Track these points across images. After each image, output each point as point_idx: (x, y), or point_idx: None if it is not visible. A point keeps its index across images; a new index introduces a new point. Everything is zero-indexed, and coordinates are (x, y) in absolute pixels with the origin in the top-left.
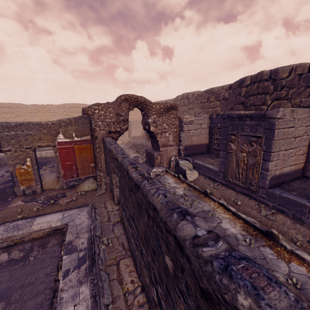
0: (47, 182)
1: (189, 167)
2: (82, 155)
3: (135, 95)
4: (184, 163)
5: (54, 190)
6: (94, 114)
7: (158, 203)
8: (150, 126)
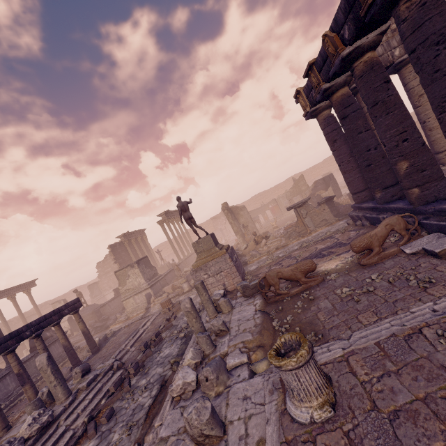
0: None
1: None
2: None
3: None
4: None
5: None
6: None
7: None
8: None
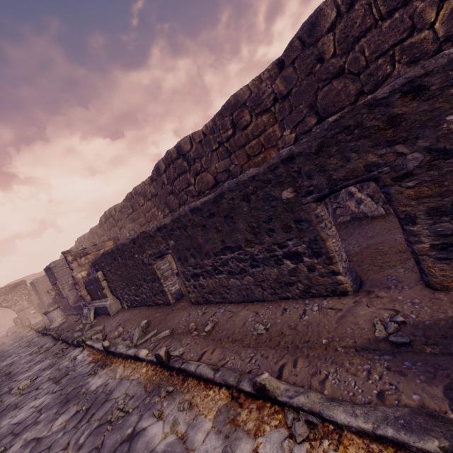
0: None
1: (38, 316)
2: None
3: None
4: (33, 315)
5: None
6: None
7: None
8: (2, 304)
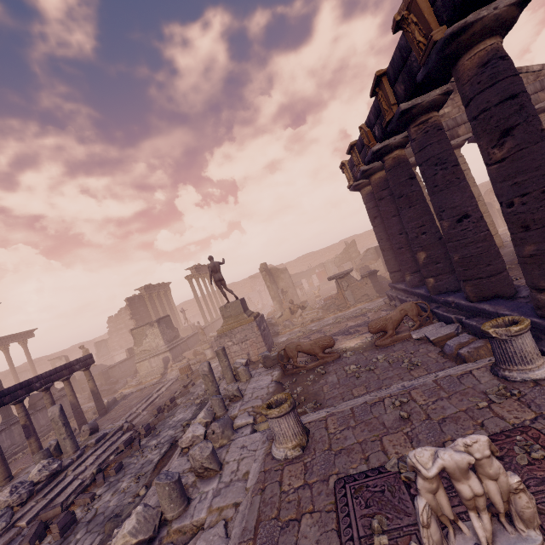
0: None
1: None
2: None
3: None
4: None
5: None
6: None
7: None
8: None
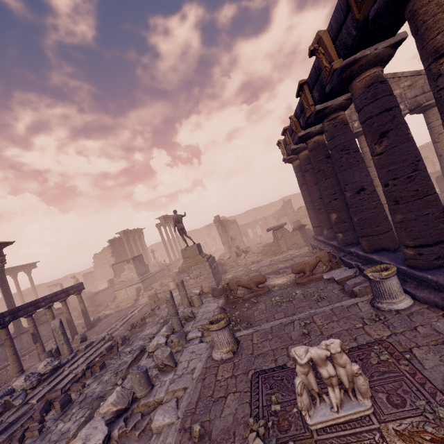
0: None
1: None
2: None
3: None
4: None
5: None
6: None
7: (440, 170)
8: None
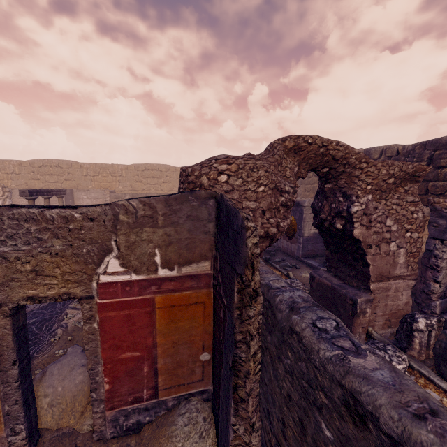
0: (57, 401)
1: None
2: (177, 325)
3: (323, 139)
4: None
5: (73, 445)
6: (216, 186)
7: None
8: (353, 224)
